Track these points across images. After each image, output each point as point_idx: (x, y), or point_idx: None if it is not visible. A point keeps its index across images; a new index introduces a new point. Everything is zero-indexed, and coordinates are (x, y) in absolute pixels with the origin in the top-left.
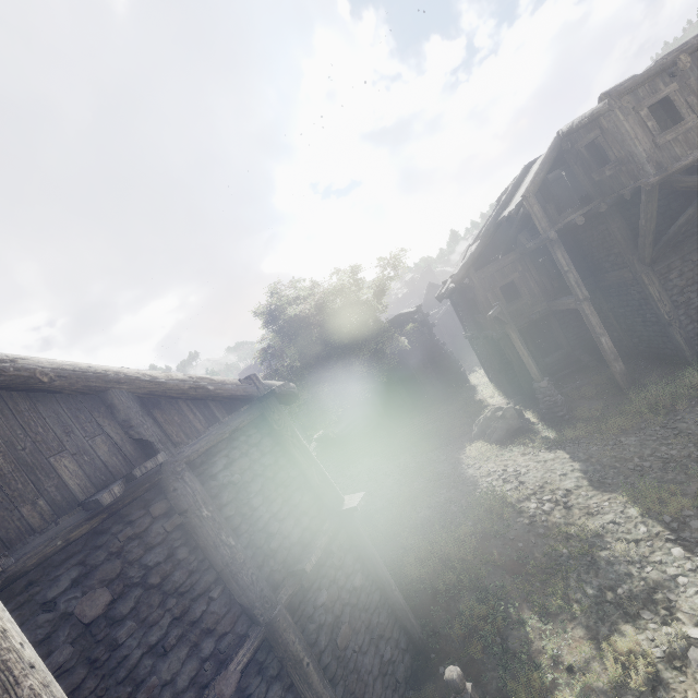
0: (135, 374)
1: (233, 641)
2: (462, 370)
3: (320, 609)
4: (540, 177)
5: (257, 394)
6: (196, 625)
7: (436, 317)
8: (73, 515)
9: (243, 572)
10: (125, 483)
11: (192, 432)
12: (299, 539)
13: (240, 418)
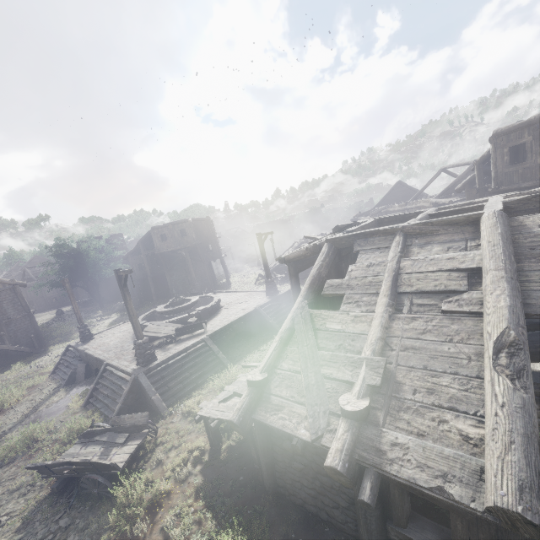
0: None
1: None
2: None
3: (14, 327)
4: (144, 238)
5: (13, 284)
6: None
7: None
8: None
9: None
10: None
11: None
12: (14, 314)
13: (6, 288)
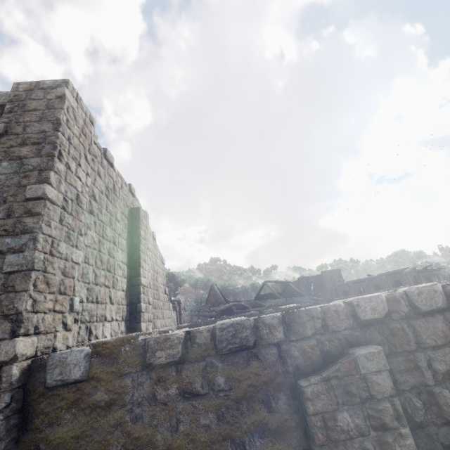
0: None
1: None
2: None
3: None
4: None
5: None
6: None
7: None
8: None
9: None
10: None
11: None
12: None
13: None
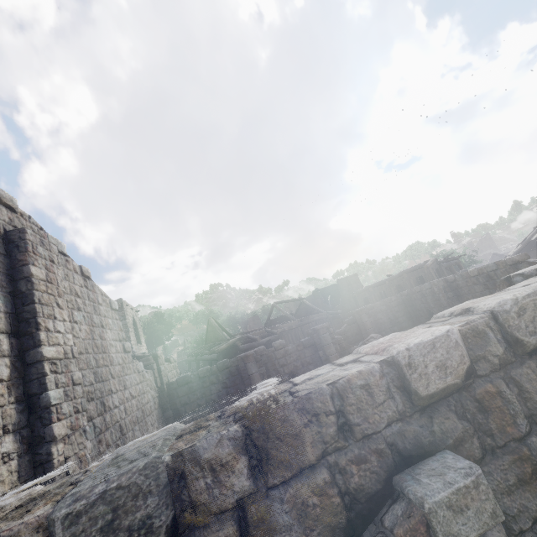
0: None
1: None
2: None
3: None
4: None
5: None
6: None
7: None
8: None
9: None
10: None
11: None
12: None
13: None
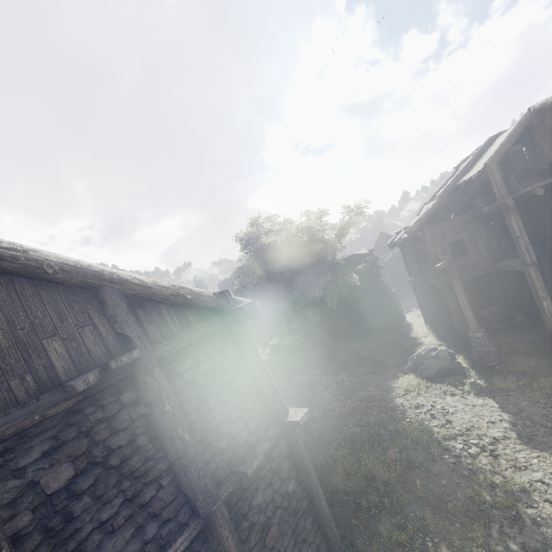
0: (127, 277)
1: (174, 528)
2: (401, 309)
3: (254, 508)
4: (505, 148)
5: (228, 307)
6: (144, 508)
7: (383, 261)
8: (53, 394)
9: (192, 466)
10: (102, 372)
11: (167, 333)
12: (245, 441)
13: (210, 326)
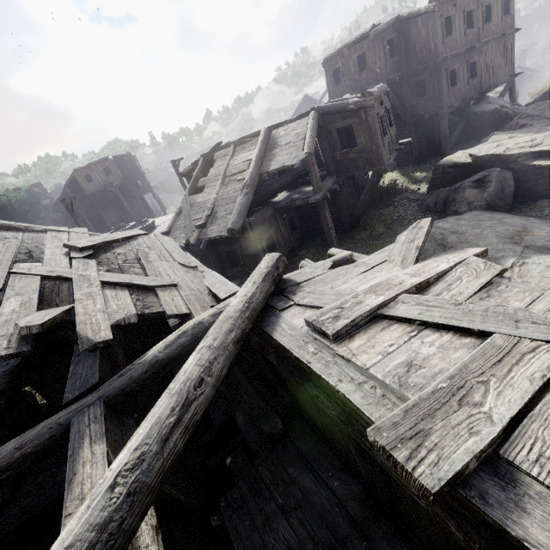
0: None
1: None
2: None
3: None
4: (69, 182)
5: None
6: None
7: None
8: None
9: None
10: None
11: None
12: None
13: None
